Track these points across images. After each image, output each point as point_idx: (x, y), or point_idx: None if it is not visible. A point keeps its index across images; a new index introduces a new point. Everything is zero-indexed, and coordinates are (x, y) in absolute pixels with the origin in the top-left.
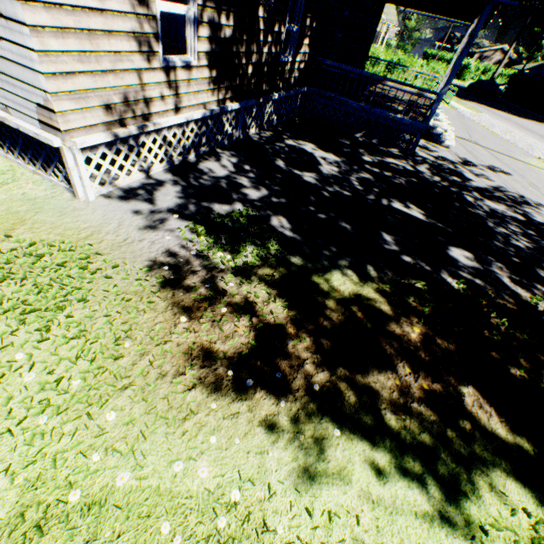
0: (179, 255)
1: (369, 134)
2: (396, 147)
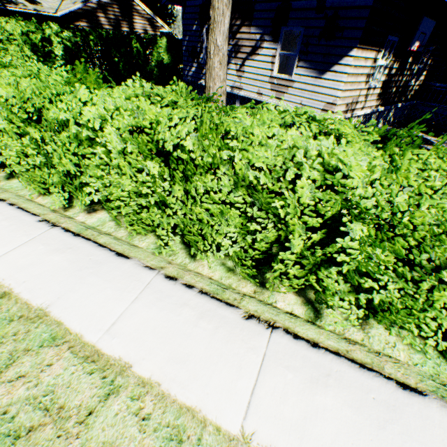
0: None
1: None
2: None
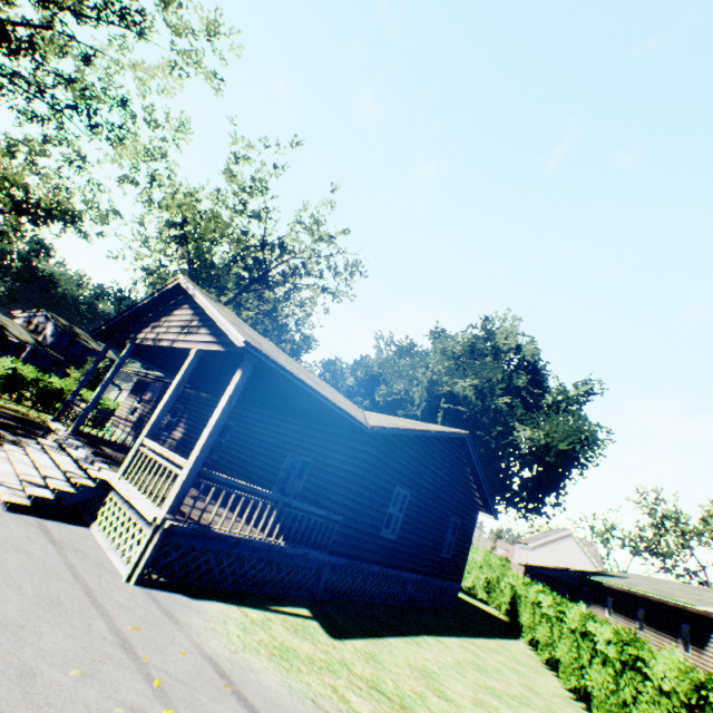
0: None
1: None
2: None
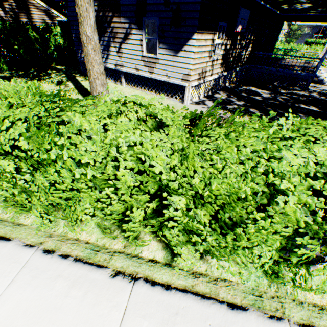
0: (224, 117)
1: (281, 82)
2: (297, 87)
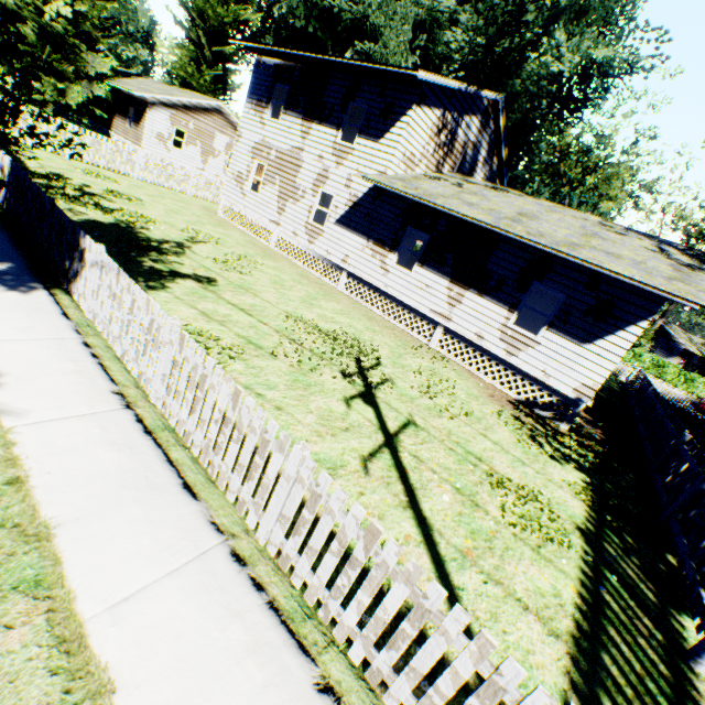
0: None
1: None
2: None
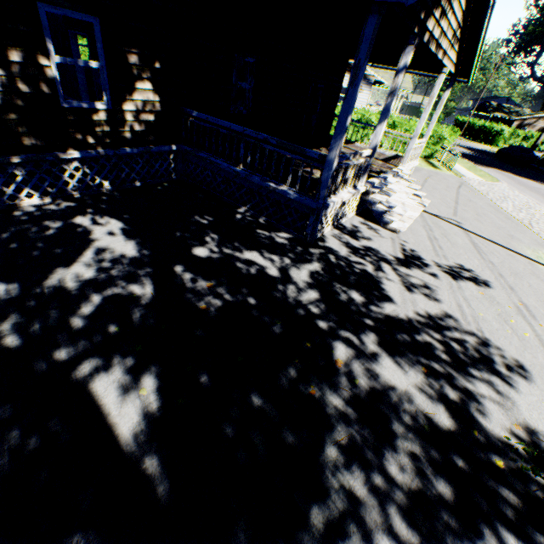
0: None
1: (255, 209)
2: (289, 230)
